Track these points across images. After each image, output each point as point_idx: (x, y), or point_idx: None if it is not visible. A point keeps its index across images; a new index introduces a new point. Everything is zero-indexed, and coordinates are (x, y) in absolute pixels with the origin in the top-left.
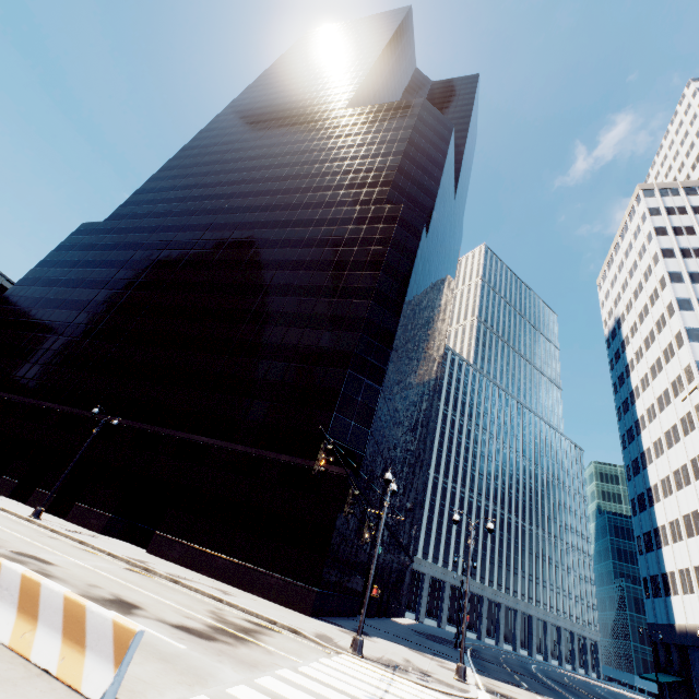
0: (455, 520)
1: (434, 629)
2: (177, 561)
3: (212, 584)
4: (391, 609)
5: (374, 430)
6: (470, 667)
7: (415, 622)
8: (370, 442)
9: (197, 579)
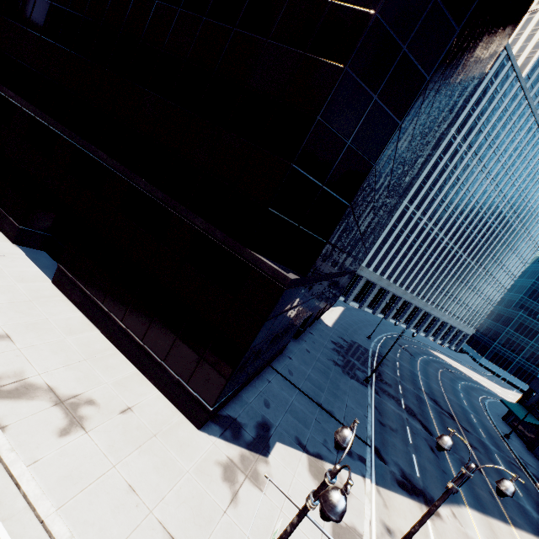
0: (443, 448)
1: (354, 320)
2: (78, 306)
3: (78, 380)
4: (324, 312)
5: (356, 201)
6: (369, 478)
7: (342, 308)
8: (344, 220)
9: (60, 369)
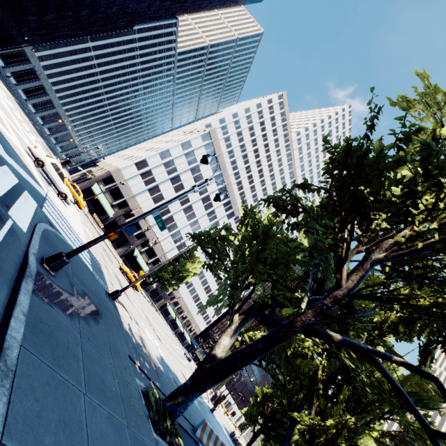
0: None
1: (3, 70)
2: None
3: None
4: None
5: None
6: None
7: None
8: None
9: None
